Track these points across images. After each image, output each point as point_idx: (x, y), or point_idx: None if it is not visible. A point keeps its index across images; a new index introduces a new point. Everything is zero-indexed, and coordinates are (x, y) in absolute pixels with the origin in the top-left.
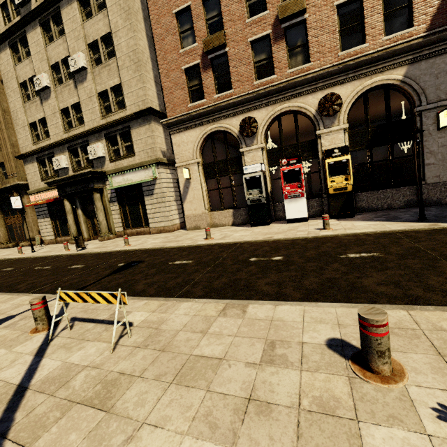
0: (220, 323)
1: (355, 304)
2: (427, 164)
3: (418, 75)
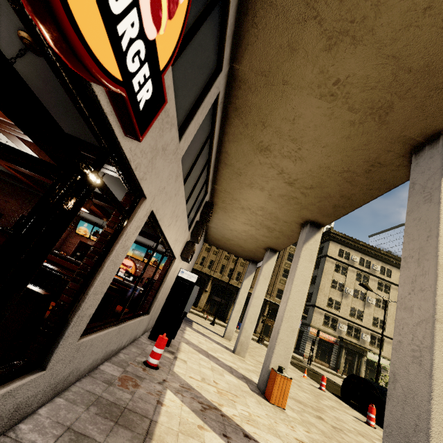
0: None
1: None
2: None
3: None
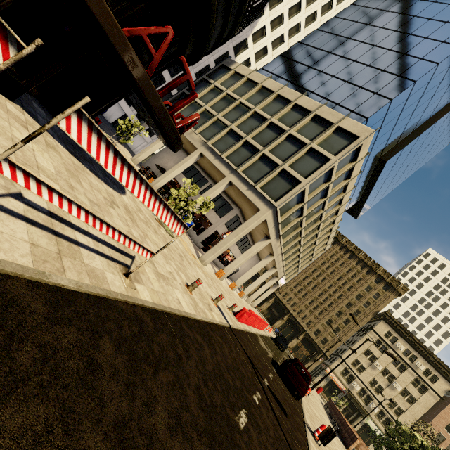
0: None
1: None
2: None
3: None
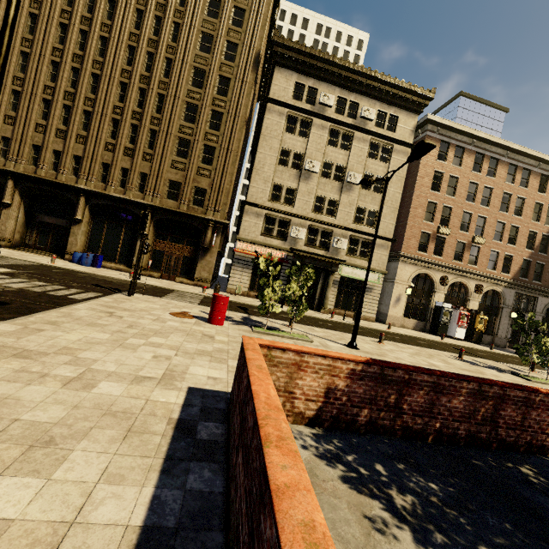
0: None
1: None
2: (499, 329)
3: (506, 293)
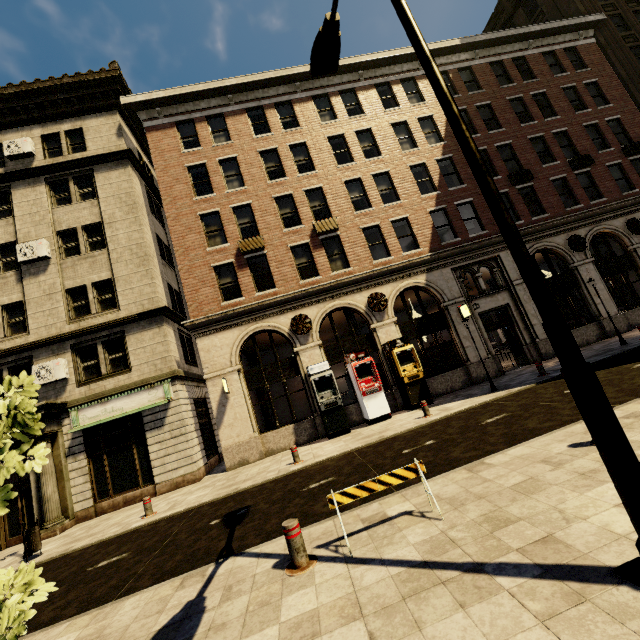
0: (487, 474)
1: (549, 432)
2: (466, 347)
3: (435, 280)
